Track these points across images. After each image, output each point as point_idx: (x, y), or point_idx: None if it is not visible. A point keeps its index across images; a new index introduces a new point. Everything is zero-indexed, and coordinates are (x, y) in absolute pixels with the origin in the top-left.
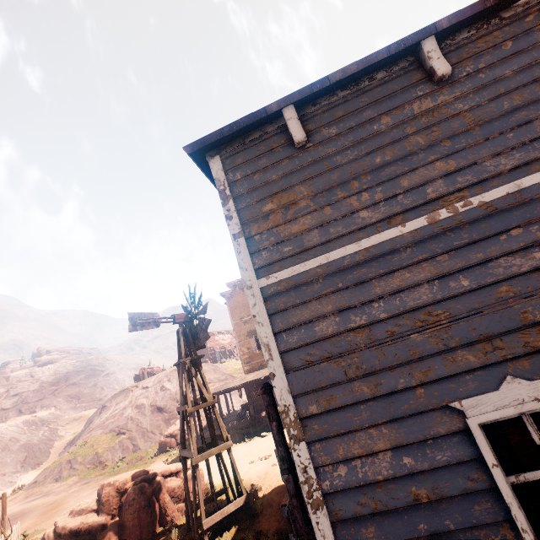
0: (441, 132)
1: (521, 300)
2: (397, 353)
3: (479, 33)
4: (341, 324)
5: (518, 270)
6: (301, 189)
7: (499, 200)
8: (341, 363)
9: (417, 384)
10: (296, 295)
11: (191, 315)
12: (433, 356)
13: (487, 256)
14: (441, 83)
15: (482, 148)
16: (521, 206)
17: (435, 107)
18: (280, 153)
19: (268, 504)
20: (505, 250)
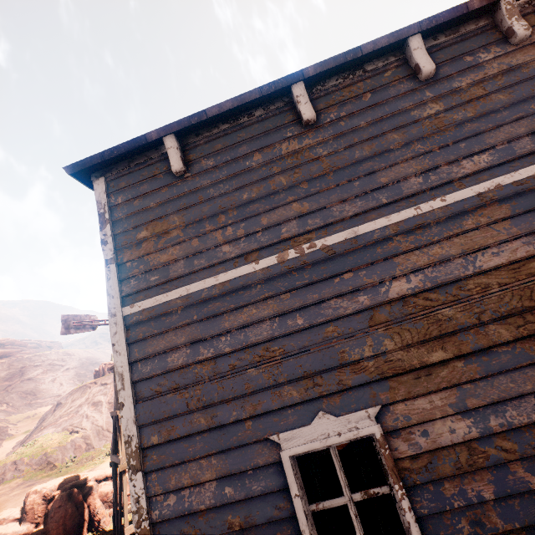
0: (302, 175)
1: (341, 341)
2: (234, 386)
3: (346, 82)
4: (191, 356)
5: (344, 312)
6: (175, 219)
7: (338, 244)
8: (185, 394)
9: (246, 417)
10: (155, 325)
11: None
12: (264, 390)
13: (321, 297)
14: (308, 127)
15: (332, 194)
16: (355, 251)
17: (301, 149)
18: (161, 180)
19: None
20: (337, 292)
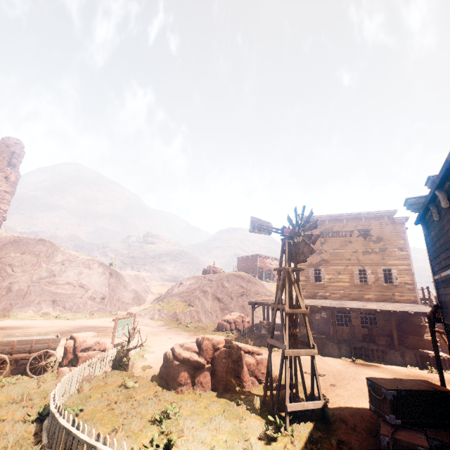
0: None
1: None
2: None
3: None
4: None
5: None
6: None
7: None
8: None
9: None
10: None
11: (295, 233)
12: None
13: None
14: None
15: None
16: None
17: None
18: None
19: (341, 420)
20: None
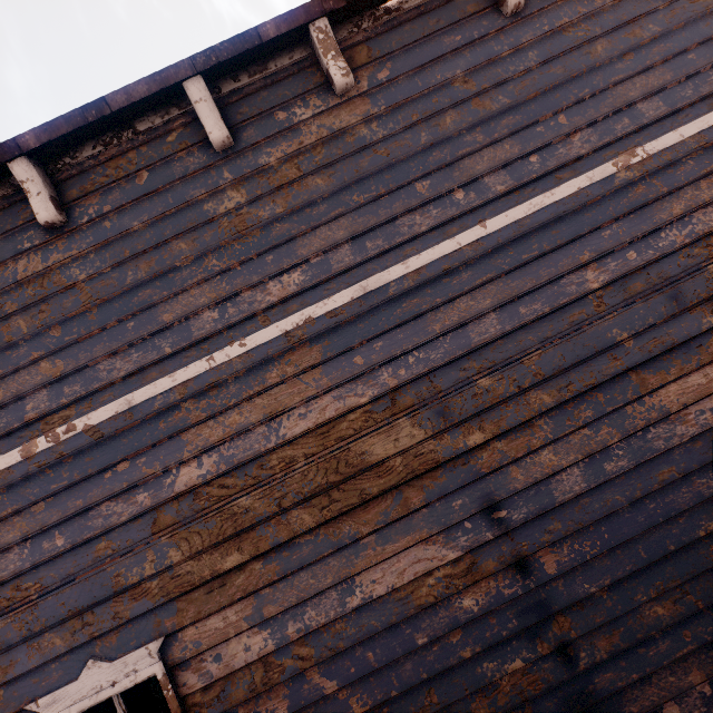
0: (51, 314)
1: (116, 560)
2: None
3: (111, 150)
4: None
5: (118, 520)
6: None
7: (108, 422)
8: None
9: None
10: None
11: None
12: (18, 645)
13: (87, 503)
14: (56, 231)
15: (97, 343)
16: (132, 430)
17: (48, 270)
18: None
19: None
20: (108, 493)
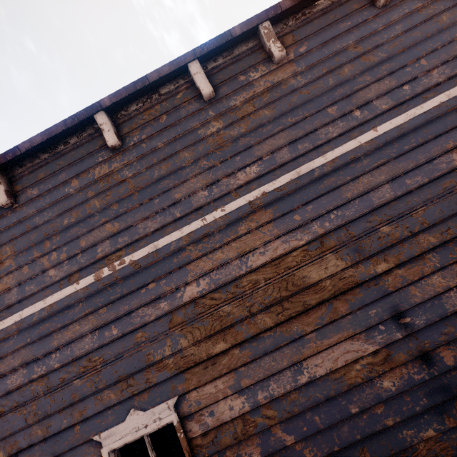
0: (112, 197)
1: (147, 344)
2: (64, 397)
3: (146, 105)
4: (27, 375)
5: (149, 319)
6: (7, 249)
7: (143, 258)
8: (23, 411)
9: (75, 423)
10: None
11: None
12: (89, 397)
13: (131, 307)
14: (116, 151)
15: (137, 212)
16: (157, 263)
17: (111, 172)
18: None
19: None
20: (143, 302)
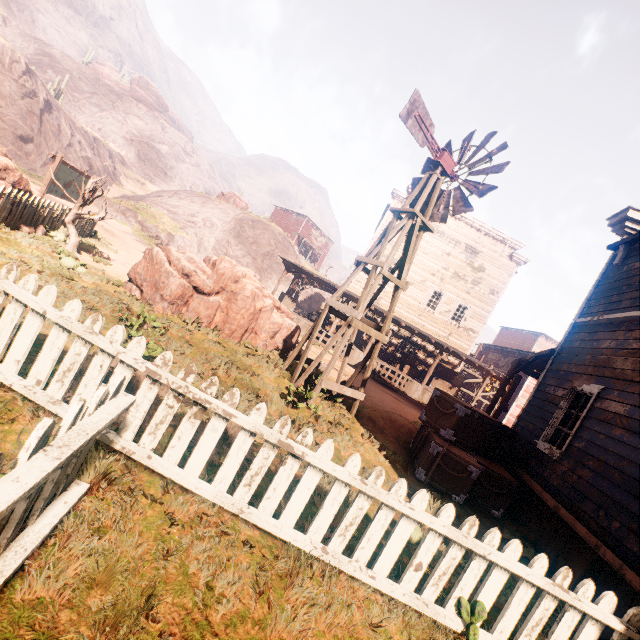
0: None
1: None
2: None
3: None
4: None
5: None
6: None
7: None
8: None
9: None
10: None
11: (452, 172)
12: None
13: None
14: None
15: None
16: None
17: None
18: None
19: (370, 418)
20: None
